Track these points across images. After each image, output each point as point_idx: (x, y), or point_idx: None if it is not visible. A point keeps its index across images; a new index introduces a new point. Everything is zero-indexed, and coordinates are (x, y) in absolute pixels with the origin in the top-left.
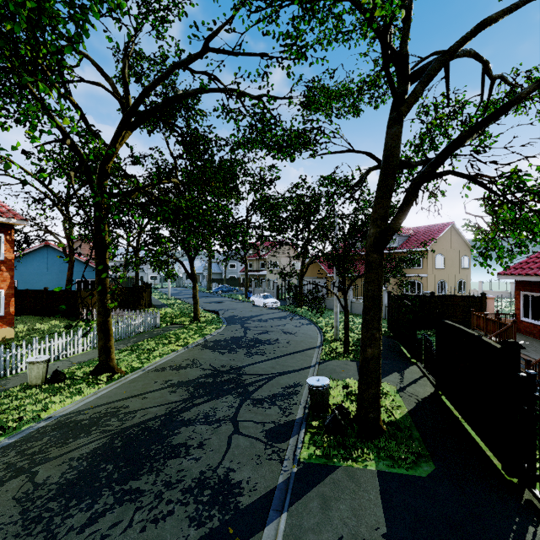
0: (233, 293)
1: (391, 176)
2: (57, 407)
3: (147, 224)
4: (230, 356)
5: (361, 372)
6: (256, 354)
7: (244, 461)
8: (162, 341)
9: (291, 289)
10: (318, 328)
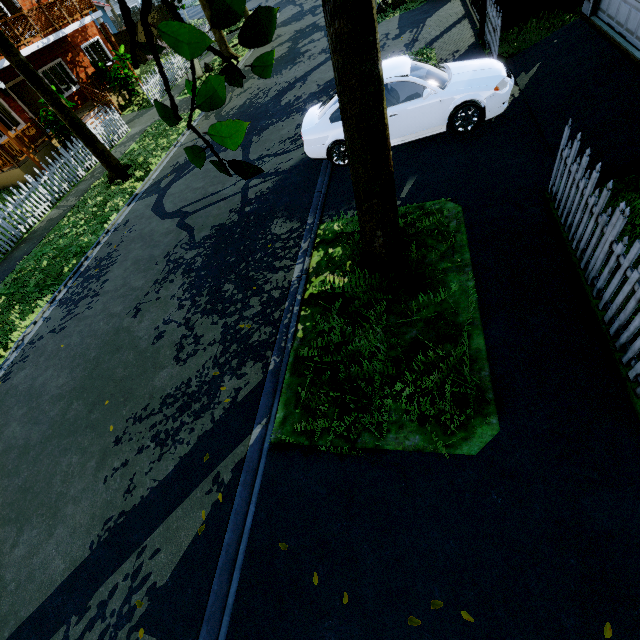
0: None
1: None
2: None
3: None
4: (302, 22)
5: None
6: (320, 13)
7: None
8: None
9: None
10: None
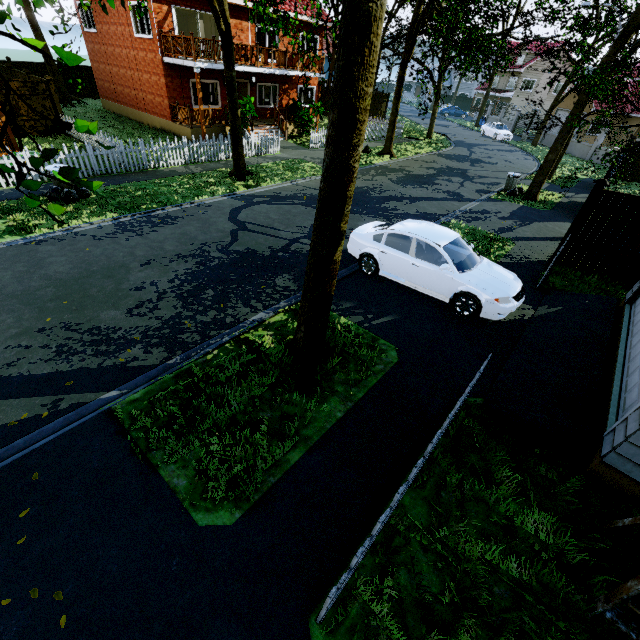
0: (460, 118)
1: (625, 38)
2: (376, 162)
3: (396, 11)
4: (459, 164)
5: (540, 168)
6: (477, 167)
7: (465, 192)
8: (409, 146)
9: (527, 118)
10: (538, 164)
